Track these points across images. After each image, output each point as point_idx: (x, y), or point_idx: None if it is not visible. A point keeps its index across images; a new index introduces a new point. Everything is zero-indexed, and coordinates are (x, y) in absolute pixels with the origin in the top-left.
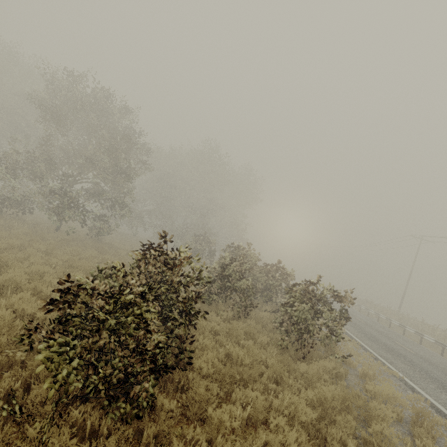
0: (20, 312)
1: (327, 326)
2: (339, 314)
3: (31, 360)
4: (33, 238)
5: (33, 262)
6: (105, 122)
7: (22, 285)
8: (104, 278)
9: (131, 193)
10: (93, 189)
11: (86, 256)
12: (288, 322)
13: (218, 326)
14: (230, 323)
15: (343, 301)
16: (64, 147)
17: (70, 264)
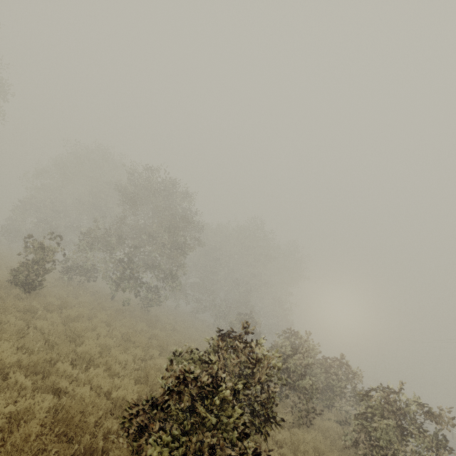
0: (96, 389)
1: (420, 455)
2: (434, 440)
3: (109, 447)
4: (96, 307)
5: (98, 334)
6: (170, 205)
7: (95, 358)
8: (180, 361)
9: (183, 266)
10: (151, 262)
11: (138, 329)
12: (366, 441)
13: (280, 434)
14: (289, 431)
15: (438, 421)
16: (134, 225)
17: (128, 338)
